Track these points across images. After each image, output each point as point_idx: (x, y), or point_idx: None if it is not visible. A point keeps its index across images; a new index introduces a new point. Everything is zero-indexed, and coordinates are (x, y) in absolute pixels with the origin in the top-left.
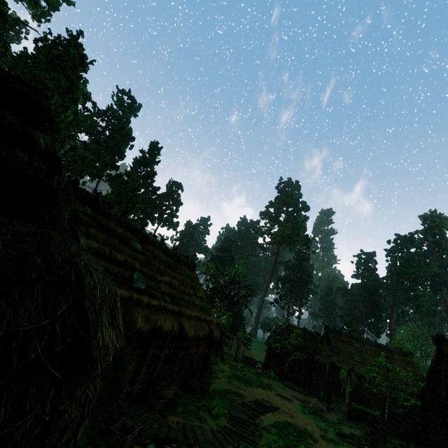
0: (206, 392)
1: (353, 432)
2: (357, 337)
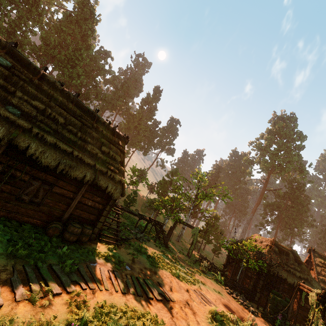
0: (65, 240)
1: None
2: None
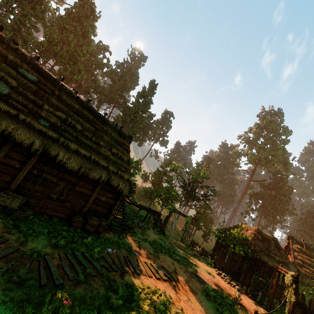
0: (87, 231)
1: None
2: None
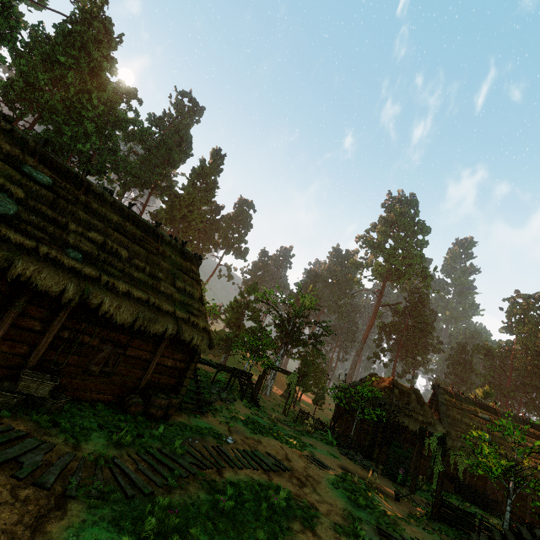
0: (152, 417)
1: (423, 537)
2: (488, 406)
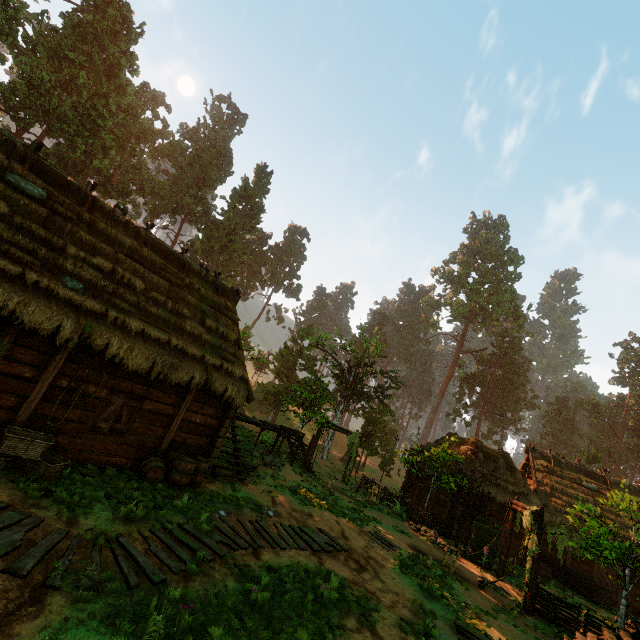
0: (175, 485)
1: (514, 636)
2: (596, 473)
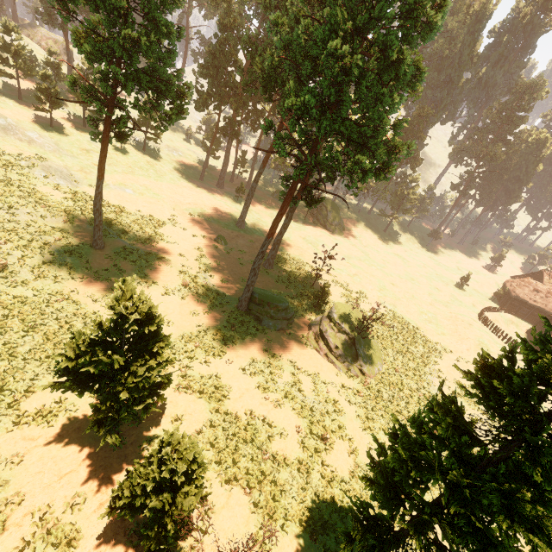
0: None
1: None
2: None
